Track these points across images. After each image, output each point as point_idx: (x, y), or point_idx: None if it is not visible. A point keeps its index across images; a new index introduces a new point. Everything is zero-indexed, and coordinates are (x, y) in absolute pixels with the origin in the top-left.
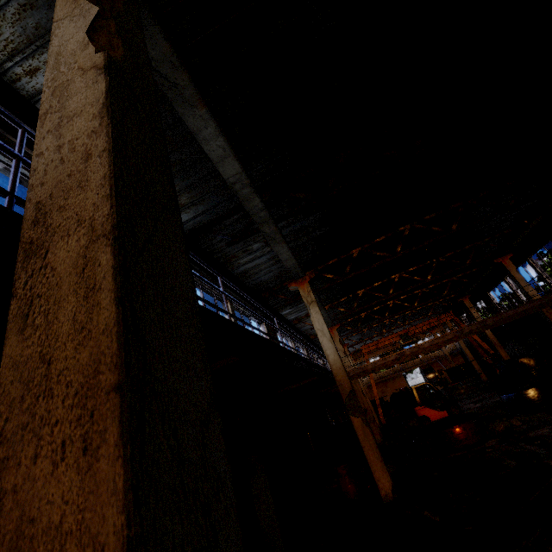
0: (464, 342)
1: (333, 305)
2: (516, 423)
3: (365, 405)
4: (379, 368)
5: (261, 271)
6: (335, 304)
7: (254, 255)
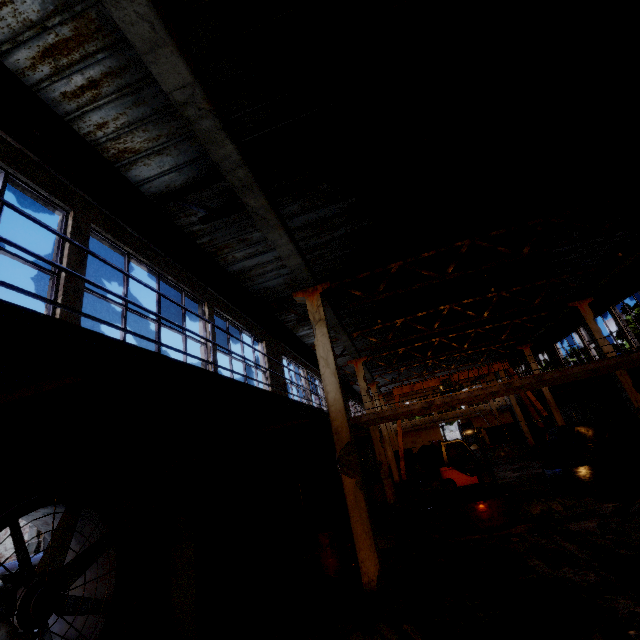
0: (516, 398)
1: (364, 333)
2: (556, 507)
3: (381, 458)
4: (402, 416)
5: (267, 273)
6: (367, 333)
7: (254, 249)
